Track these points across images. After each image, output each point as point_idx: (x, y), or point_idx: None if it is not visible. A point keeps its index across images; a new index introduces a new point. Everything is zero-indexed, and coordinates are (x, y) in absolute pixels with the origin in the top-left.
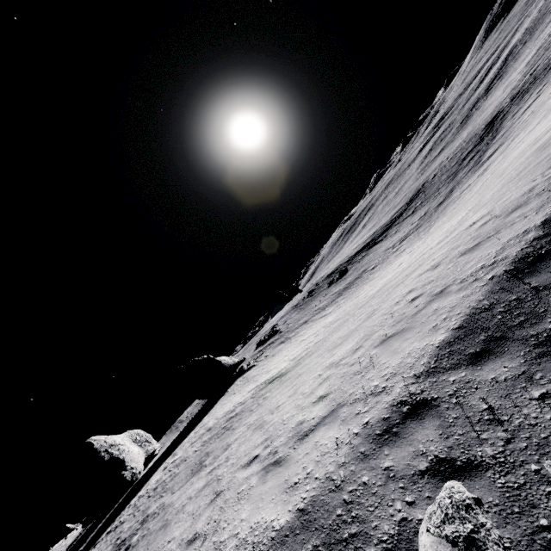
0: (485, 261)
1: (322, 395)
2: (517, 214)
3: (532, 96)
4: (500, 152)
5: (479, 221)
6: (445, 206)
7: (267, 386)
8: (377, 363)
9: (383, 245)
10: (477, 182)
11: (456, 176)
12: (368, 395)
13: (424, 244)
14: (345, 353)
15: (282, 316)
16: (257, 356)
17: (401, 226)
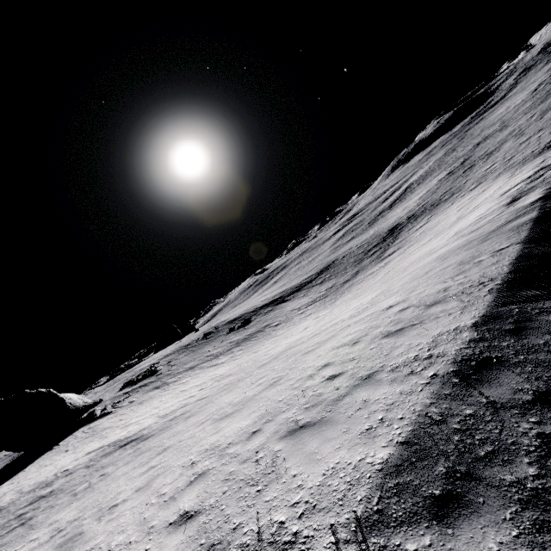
0: (417, 351)
1: (188, 514)
2: (439, 309)
3: (423, 221)
4: (399, 254)
5: (397, 306)
6: (351, 284)
7: (115, 451)
8: (284, 472)
9: (290, 305)
10: (379, 271)
11: (362, 262)
12: (266, 544)
13: (333, 314)
14: (236, 435)
15: (168, 354)
16: (120, 400)
17: (310, 292)
